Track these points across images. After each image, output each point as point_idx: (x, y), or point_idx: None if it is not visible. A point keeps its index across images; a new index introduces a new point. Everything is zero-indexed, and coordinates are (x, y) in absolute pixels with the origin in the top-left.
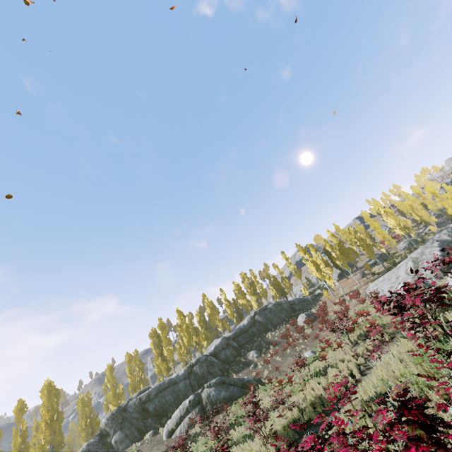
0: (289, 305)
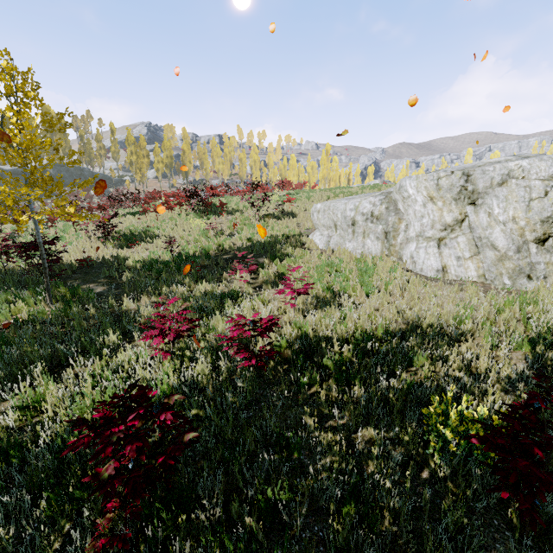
0: (91, 175)
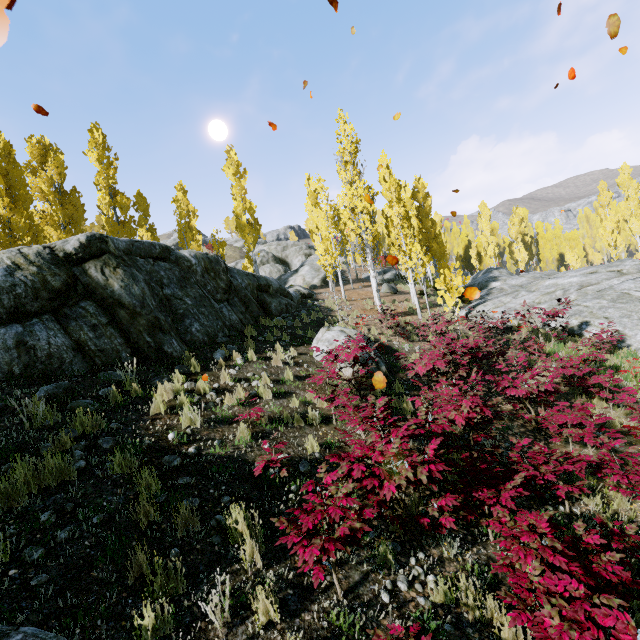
0: (253, 287)
